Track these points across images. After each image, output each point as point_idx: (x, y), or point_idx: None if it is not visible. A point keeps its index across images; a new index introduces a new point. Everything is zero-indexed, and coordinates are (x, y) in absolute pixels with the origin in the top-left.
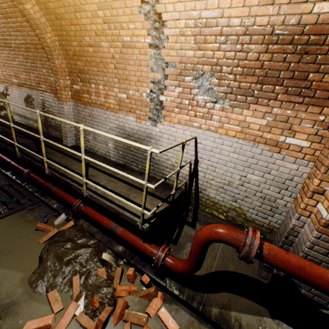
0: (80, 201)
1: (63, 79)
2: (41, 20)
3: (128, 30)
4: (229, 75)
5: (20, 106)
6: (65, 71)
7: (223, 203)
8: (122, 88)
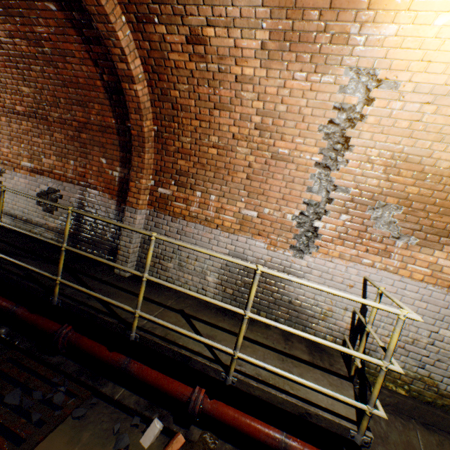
0: (202, 390)
1: (146, 178)
2: (146, 104)
3: (291, 143)
4: (420, 211)
5: (107, 220)
6: (150, 168)
7: (403, 370)
8: (251, 203)
